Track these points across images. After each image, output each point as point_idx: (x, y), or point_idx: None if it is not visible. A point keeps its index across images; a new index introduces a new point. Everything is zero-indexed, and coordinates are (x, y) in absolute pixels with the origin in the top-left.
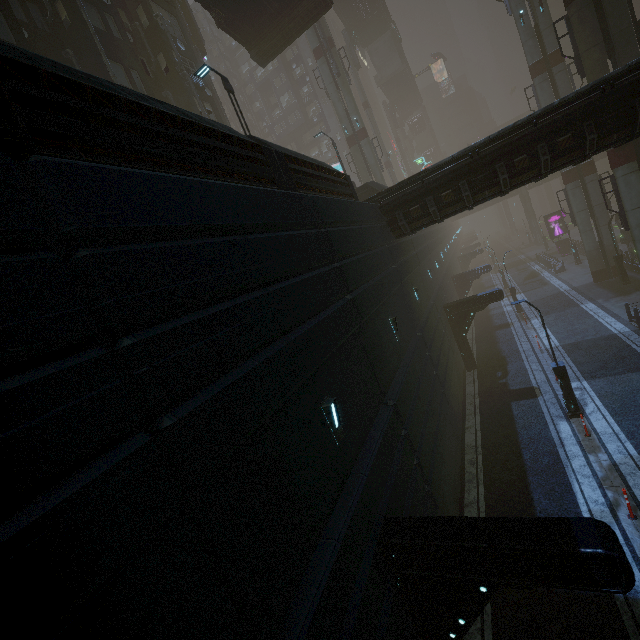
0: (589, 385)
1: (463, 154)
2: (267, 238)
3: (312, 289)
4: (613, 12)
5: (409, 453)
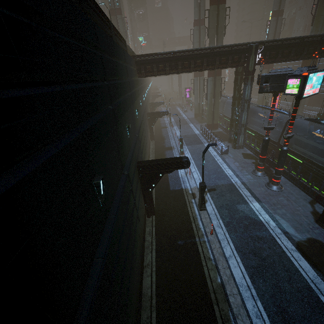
0: (187, 147)
1: (169, 52)
2: (118, 63)
3: (125, 86)
4: (221, 18)
5: (140, 152)
